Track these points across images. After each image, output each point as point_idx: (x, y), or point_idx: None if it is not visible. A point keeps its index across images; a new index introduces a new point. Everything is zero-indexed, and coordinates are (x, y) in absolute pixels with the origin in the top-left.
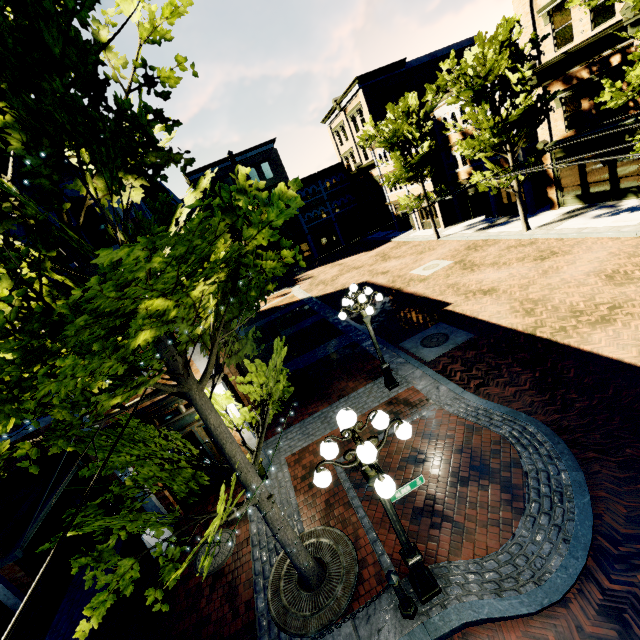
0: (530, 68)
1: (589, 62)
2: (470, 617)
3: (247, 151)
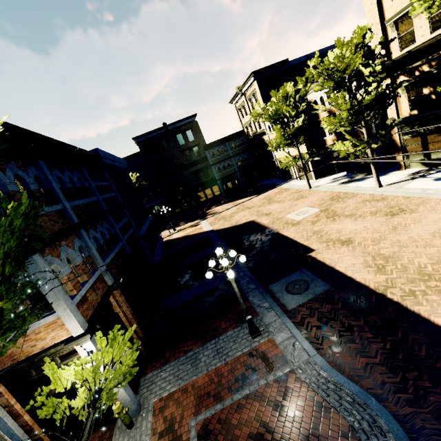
0: (380, 64)
1: (429, 58)
2: None
3: (176, 122)
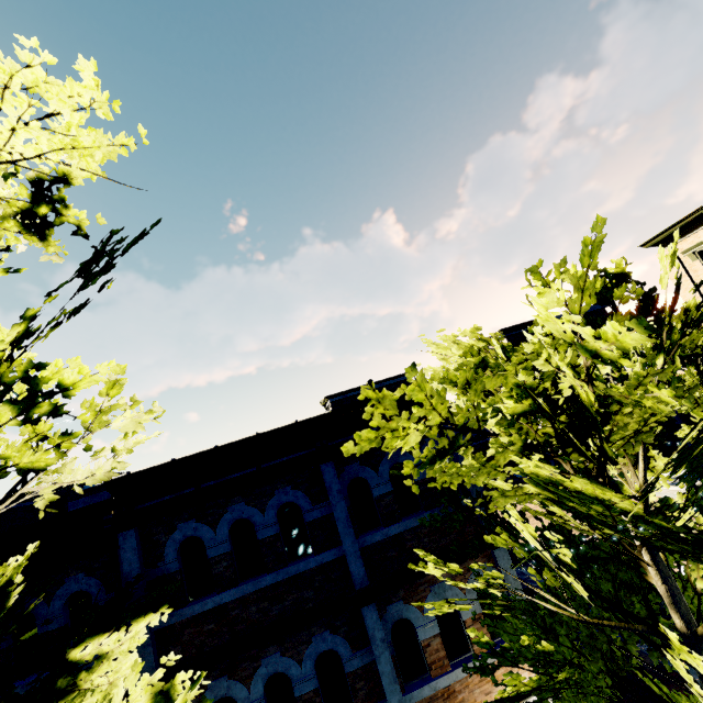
0: None
1: None
2: None
3: (385, 380)
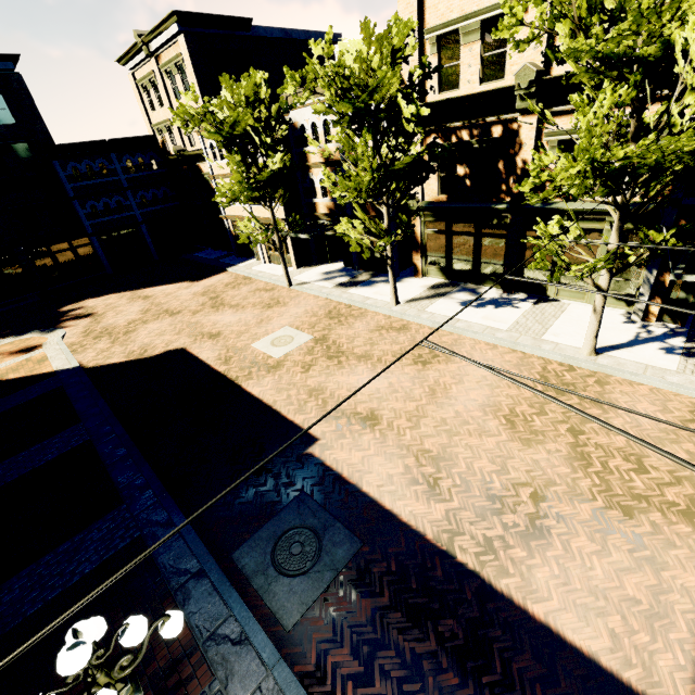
0: None
1: (472, 122)
2: None
3: None
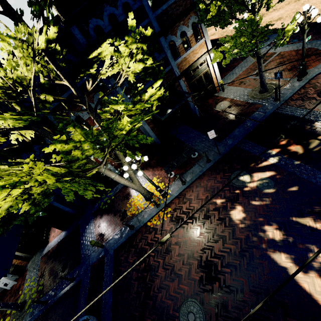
0: None
1: None
2: (318, 72)
3: None
